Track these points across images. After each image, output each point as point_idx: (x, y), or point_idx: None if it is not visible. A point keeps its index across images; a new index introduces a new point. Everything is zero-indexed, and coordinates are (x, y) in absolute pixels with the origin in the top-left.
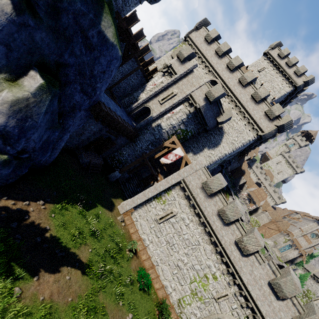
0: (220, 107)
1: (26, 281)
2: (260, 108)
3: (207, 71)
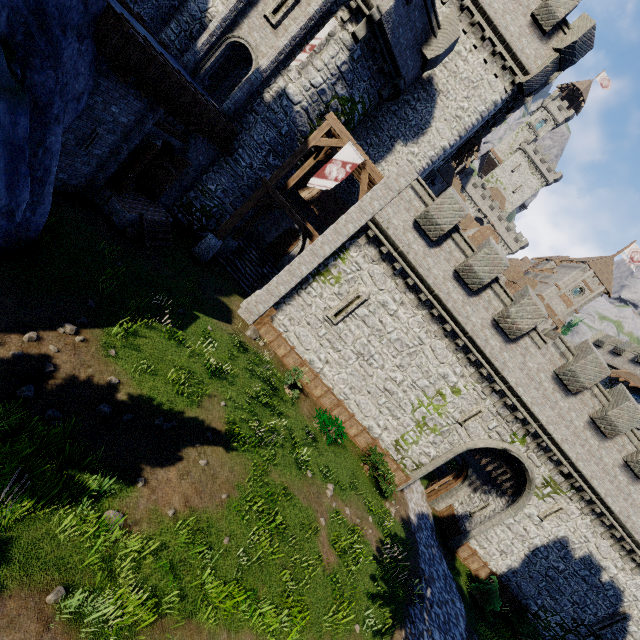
0: (431, 11)
1: (122, 495)
2: (521, 6)
3: None
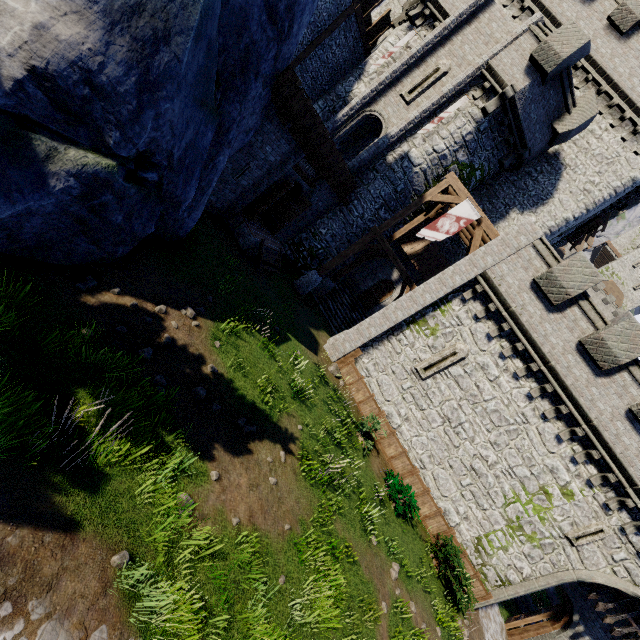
0: (568, 90)
1: (196, 482)
2: None
3: (515, 11)
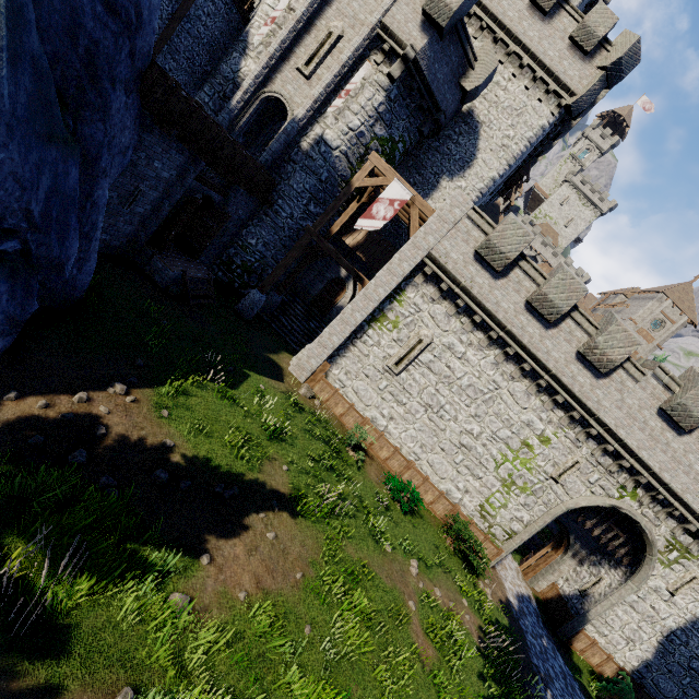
0: (466, 44)
1: (187, 575)
2: (557, 31)
3: None
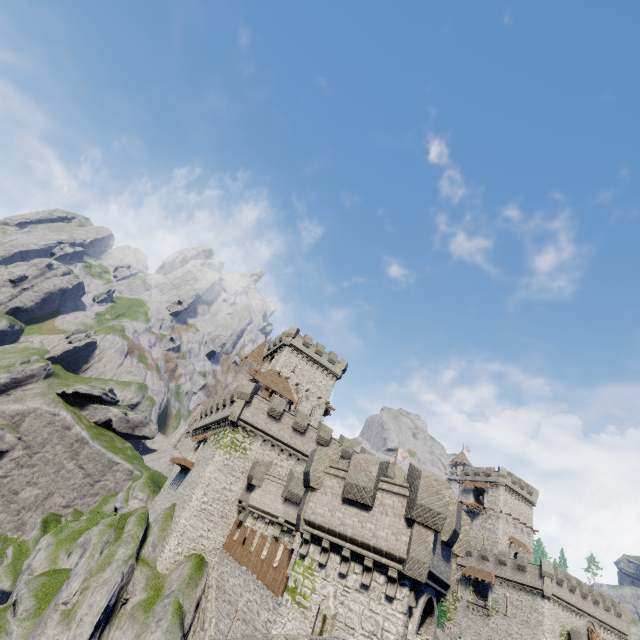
0: None
1: None
2: None
3: (296, 461)
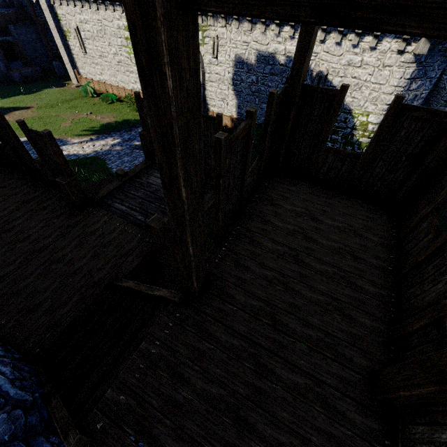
0: None
1: None
2: None
3: None
